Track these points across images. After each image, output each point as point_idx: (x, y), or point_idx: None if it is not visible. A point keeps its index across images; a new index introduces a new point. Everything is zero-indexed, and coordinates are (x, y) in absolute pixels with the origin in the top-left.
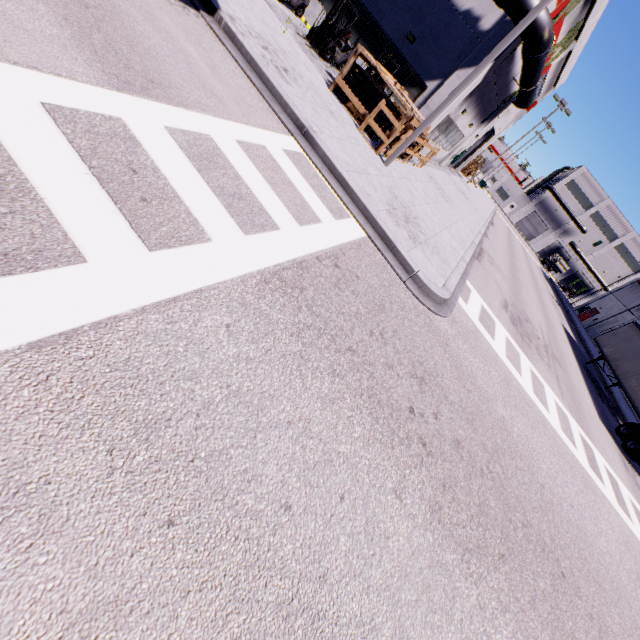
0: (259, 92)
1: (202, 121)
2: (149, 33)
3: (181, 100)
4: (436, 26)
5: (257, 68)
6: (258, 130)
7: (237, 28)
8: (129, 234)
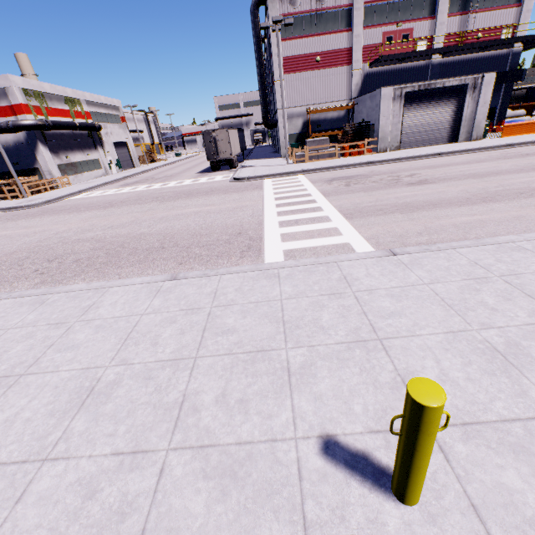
0: None
1: None
2: None
3: None
4: (17, 153)
5: None
6: None
7: None
8: None
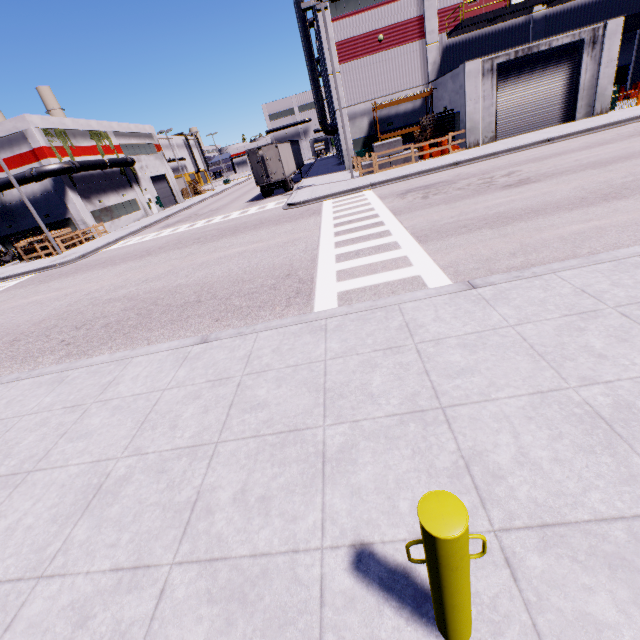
0: None
1: None
2: None
3: None
4: (46, 204)
5: None
6: None
7: None
8: None
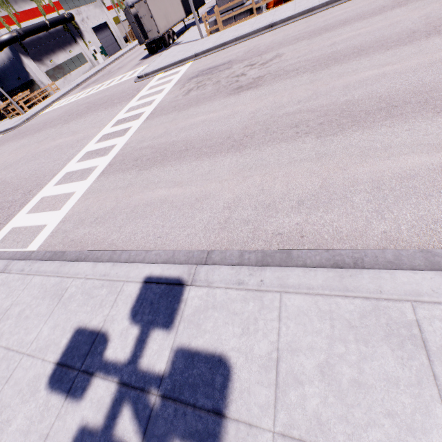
0: None
1: None
2: None
3: None
4: (14, 69)
5: None
6: None
7: None
8: None
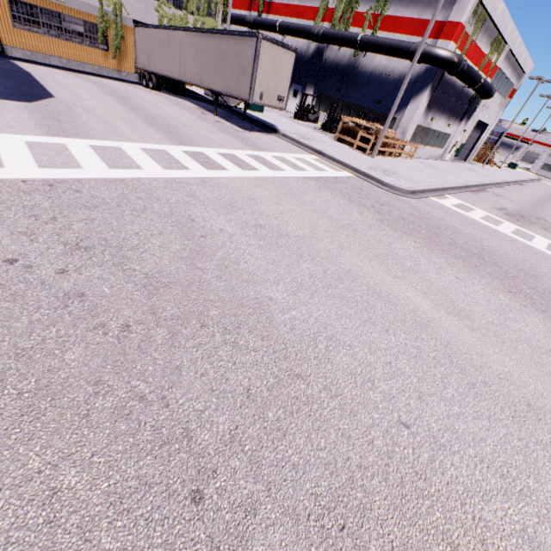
0: (298, 147)
1: (279, 154)
2: (259, 141)
3: (272, 151)
4: (389, 90)
5: (296, 141)
6: (299, 155)
7: (286, 133)
8: (267, 169)
